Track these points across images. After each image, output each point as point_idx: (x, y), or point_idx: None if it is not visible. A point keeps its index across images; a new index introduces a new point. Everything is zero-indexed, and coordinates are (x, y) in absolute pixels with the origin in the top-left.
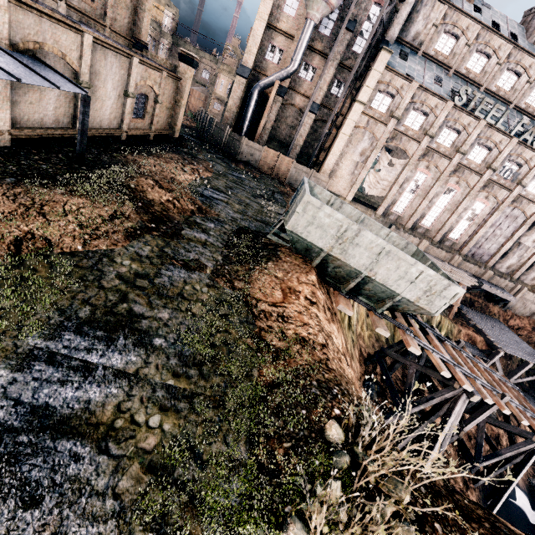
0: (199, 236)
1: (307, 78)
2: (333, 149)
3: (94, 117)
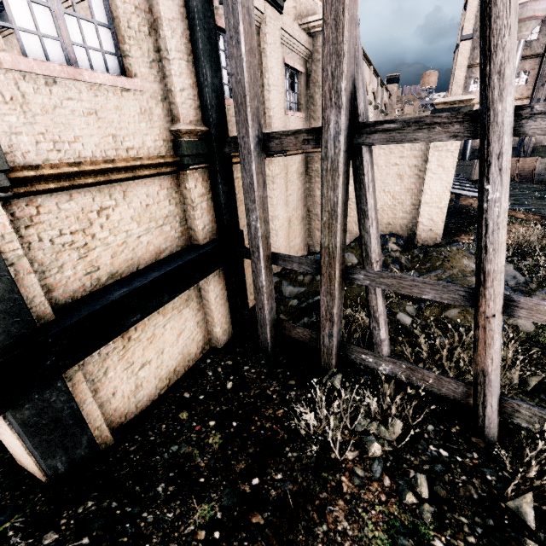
0: None
1: (519, 83)
2: None
3: None
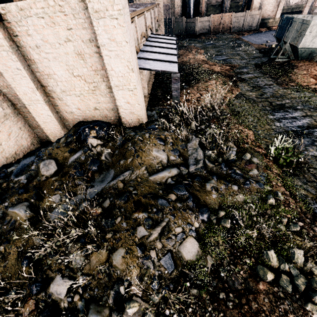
0: (249, 76)
1: None
2: None
3: None
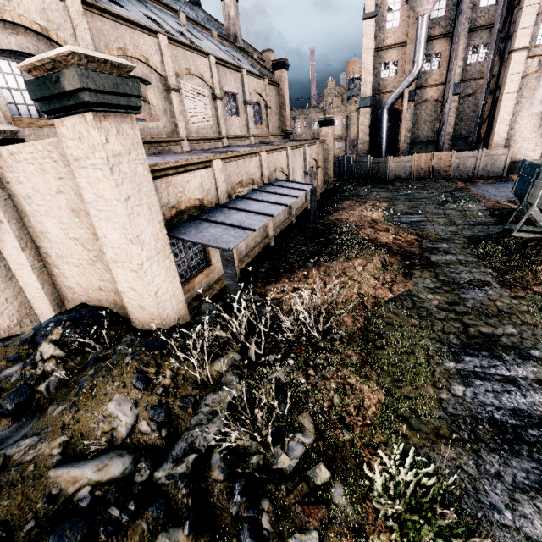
0: (448, 258)
1: (432, 67)
2: (499, 116)
3: (295, 201)
